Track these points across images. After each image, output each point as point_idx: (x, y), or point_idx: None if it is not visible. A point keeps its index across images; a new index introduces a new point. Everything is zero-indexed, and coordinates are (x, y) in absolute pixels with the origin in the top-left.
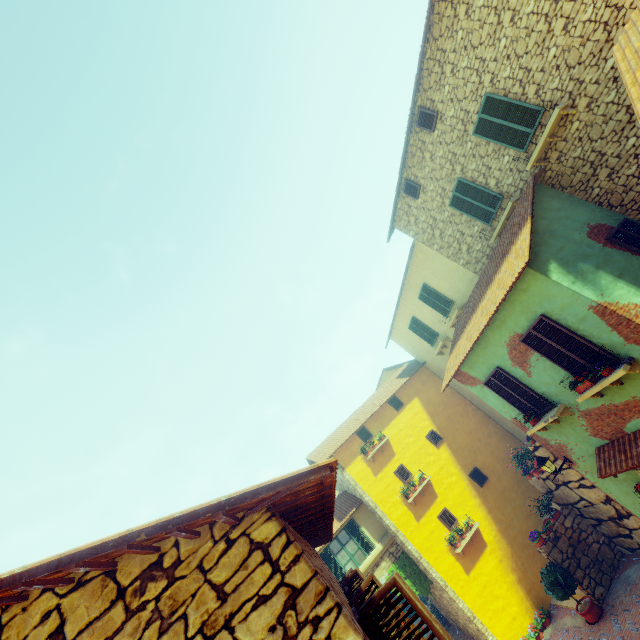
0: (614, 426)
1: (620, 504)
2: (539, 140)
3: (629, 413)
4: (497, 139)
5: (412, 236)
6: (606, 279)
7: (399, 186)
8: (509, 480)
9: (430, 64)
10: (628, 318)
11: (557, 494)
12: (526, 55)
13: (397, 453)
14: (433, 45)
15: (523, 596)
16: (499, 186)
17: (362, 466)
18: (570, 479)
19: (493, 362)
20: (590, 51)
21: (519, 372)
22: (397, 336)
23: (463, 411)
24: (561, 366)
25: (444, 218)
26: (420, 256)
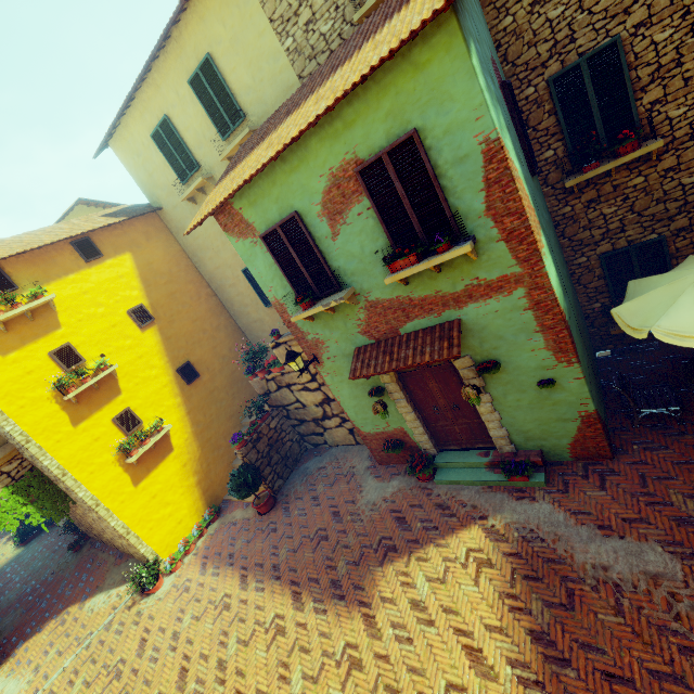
0: (393, 324)
1: (342, 407)
2: None
3: (419, 311)
4: None
5: None
6: (503, 120)
7: None
8: (224, 380)
9: None
10: (513, 176)
11: (274, 396)
12: None
13: (66, 326)
14: None
15: (198, 497)
16: None
17: None
18: (297, 381)
19: (293, 202)
20: None
21: (323, 229)
22: (124, 144)
23: (195, 292)
24: (388, 230)
25: None
26: None
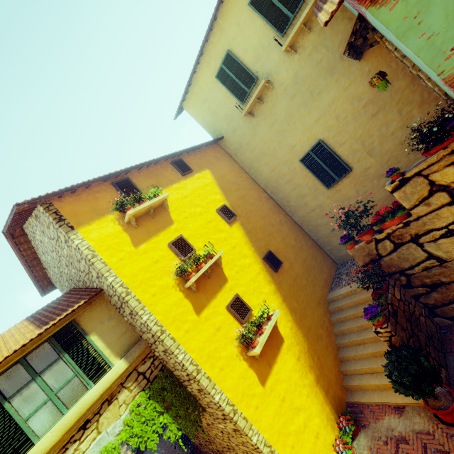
0: None
1: None
2: None
3: None
4: None
5: None
6: None
7: None
8: (300, 267)
9: None
10: None
11: (386, 261)
12: None
13: (176, 222)
14: None
15: (323, 400)
16: None
17: (113, 229)
18: (433, 227)
19: None
20: None
21: None
22: (194, 99)
23: (257, 196)
24: None
25: None
26: None
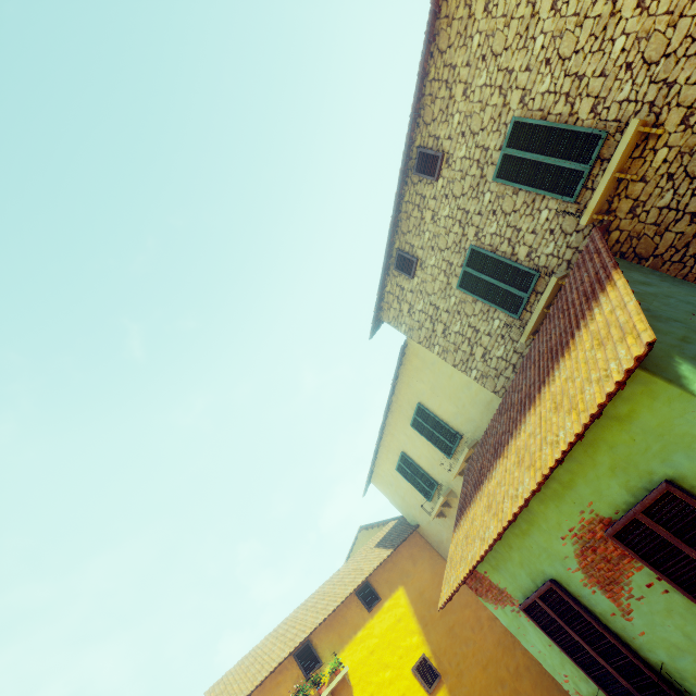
0: None
1: None
2: (602, 175)
3: None
4: (530, 184)
5: (404, 332)
6: None
7: (388, 258)
8: None
9: (434, 87)
10: None
11: None
12: (576, 55)
13: None
14: (439, 60)
15: None
16: (533, 257)
17: None
18: None
19: (542, 567)
20: (686, 33)
21: (601, 602)
22: (380, 479)
23: (474, 619)
24: None
25: (450, 306)
26: (415, 362)
